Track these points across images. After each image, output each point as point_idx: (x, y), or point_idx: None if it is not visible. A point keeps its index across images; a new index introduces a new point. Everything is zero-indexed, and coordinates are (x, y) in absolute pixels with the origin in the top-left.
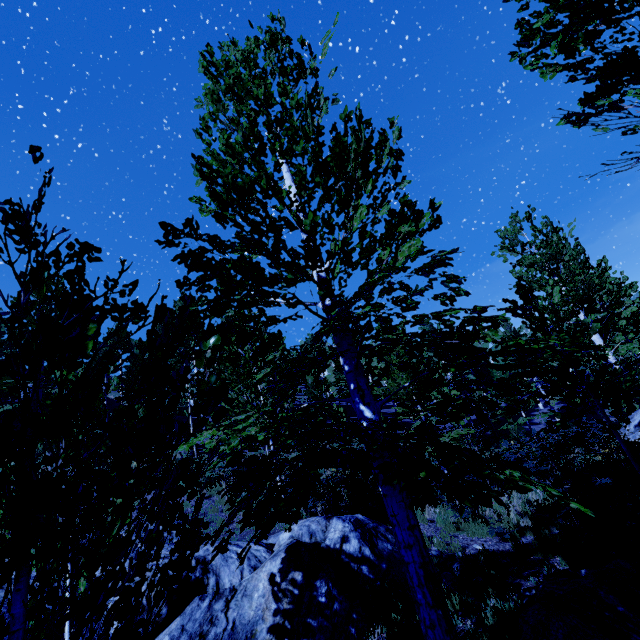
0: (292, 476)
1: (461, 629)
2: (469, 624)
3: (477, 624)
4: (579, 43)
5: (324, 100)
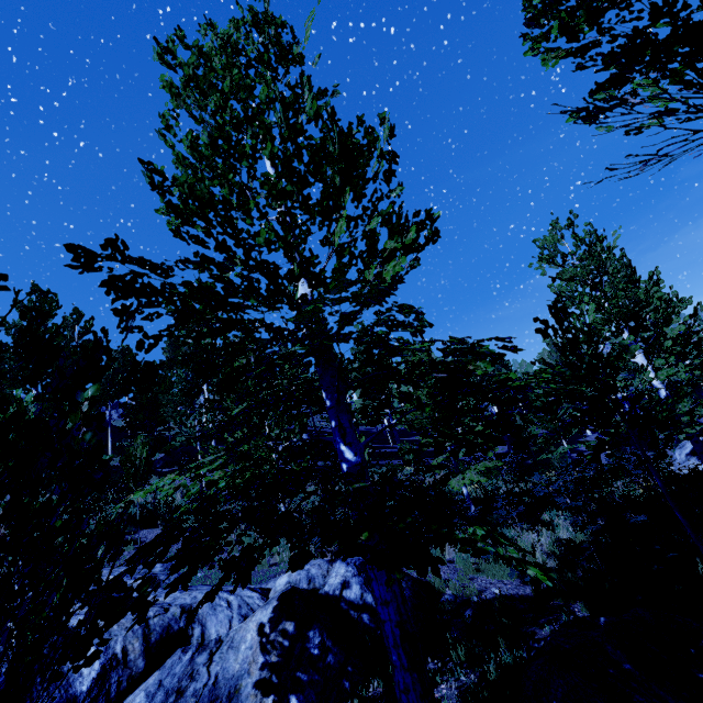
0: (182, 548)
1: (463, 683)
2: (471, 678)
3: (481, 678)
4: (581, 23)
5: (308, 93)
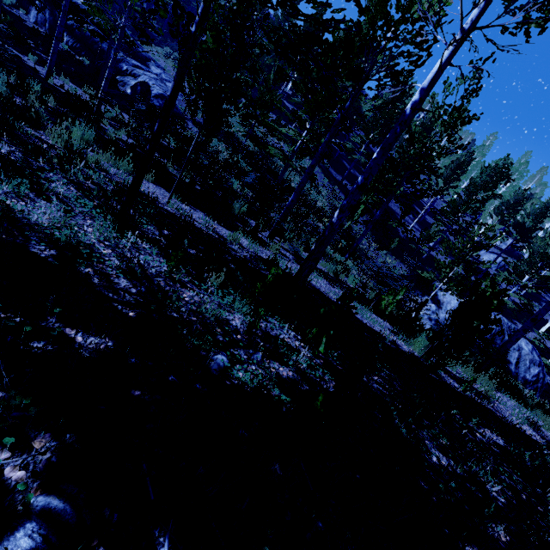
0: None
1: None
2: None
3: None
4: None
5: None
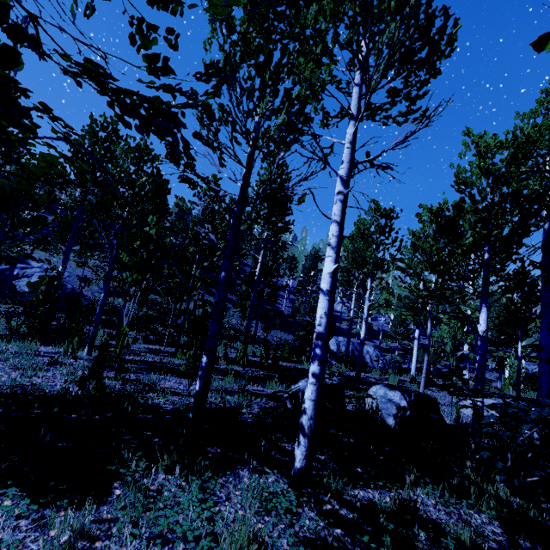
0: None
1: None
2: None
3: None
4: None
5: None
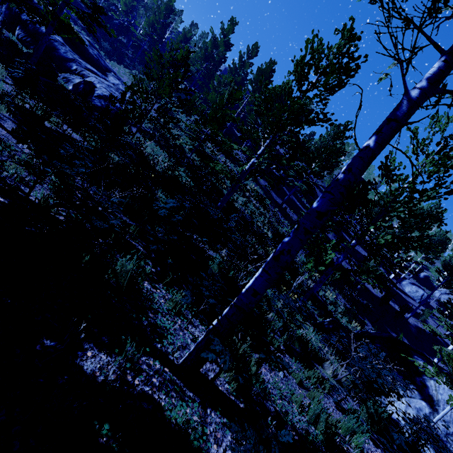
0: None
1: None
2: None
3: None
4: None
5: None
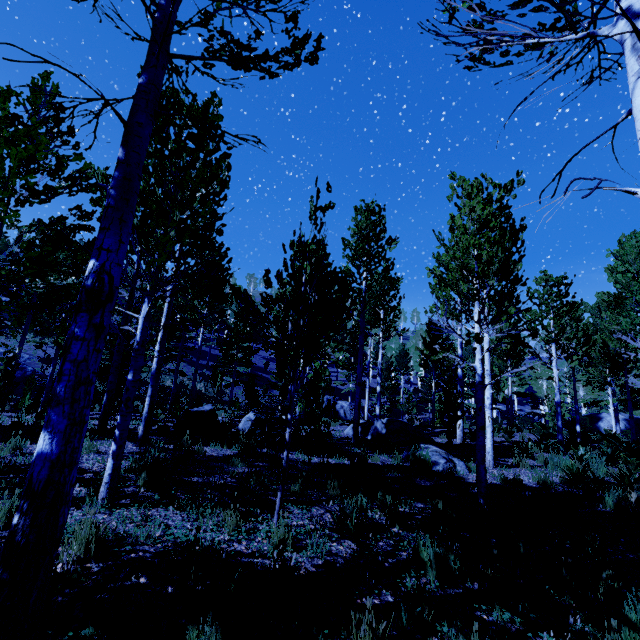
0: None
1: None
2: None
3: None
4: None
5: None
